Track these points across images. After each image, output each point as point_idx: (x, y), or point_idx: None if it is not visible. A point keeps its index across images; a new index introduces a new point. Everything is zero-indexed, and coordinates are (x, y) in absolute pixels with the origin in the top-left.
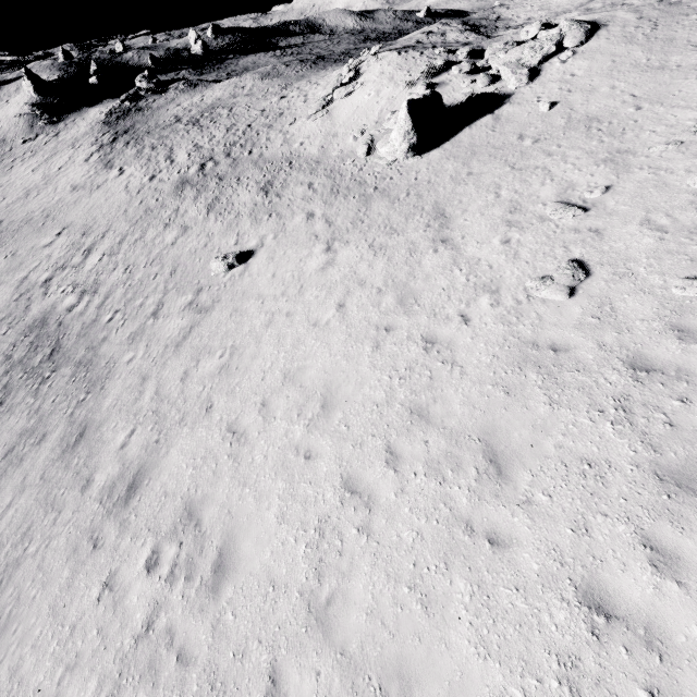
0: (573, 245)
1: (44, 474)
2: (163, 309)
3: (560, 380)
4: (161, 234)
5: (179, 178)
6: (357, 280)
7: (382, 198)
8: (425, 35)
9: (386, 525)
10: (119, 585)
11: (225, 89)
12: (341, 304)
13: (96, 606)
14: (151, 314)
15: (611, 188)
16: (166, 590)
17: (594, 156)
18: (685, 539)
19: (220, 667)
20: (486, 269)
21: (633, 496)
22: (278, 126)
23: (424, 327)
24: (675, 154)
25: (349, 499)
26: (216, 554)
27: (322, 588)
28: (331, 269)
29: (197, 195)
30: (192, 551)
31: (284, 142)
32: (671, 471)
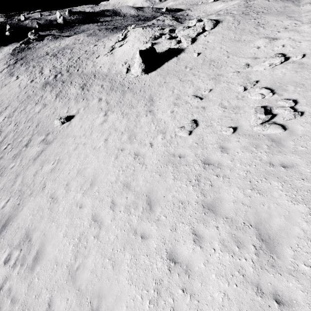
0: (195, 113)
1: None
2: (31, 143)
3: (179, 169)
4: (33, 108)
5: (44, 81)
6: (114, 128)
7: (130, 92)
8: (156, 21)
9: (105, 234)
10: None
11: (71, 40)
12: (106, 139)
13: None
14: (25, 145)
15: (212, 90)
16: (11, 271)
17: (209, 76)
18: (206, 230)
19: (28, 302)
20: (163, 123)
21: (193, 214)
22: (91, 59)
23: (135, 148)
24: (236, 76)
25: (93, 224)
26: (35, 253)
27: (76, 263)
28: (105, 123)
29: (52, 89)
30: (25, 253)
31: (93, 66)
32: (207, 203)
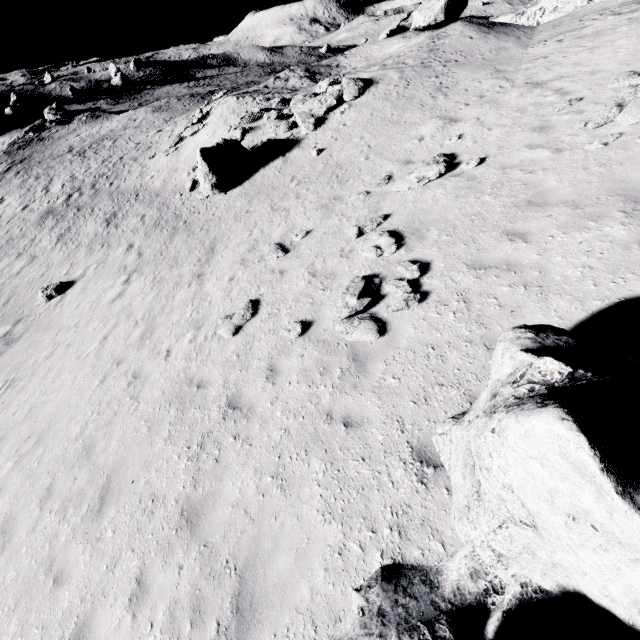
0: (263, 285)
1: None
2: None
3: (185, 416)
4: (12, 264)
5: (46, 208)
6: (128, 312)
7: (184, 232)
8: (273, 80)
9: (3, 566)
10: None
11: (120, 121)
12: (106, 336)
13: None
14: None
15: (311, 233)
16: None
17: (320, 201)
18: (161, 573)
19: None
20: (206, 305)
21: (159, 531)
22: (141, 160)
23: (140, 361)
24: (361, 203)
25: None
26: None
27: None
28: (118, 301)
29: (55, 225)
30: None
31: (140, 175)
32: (192, 506)
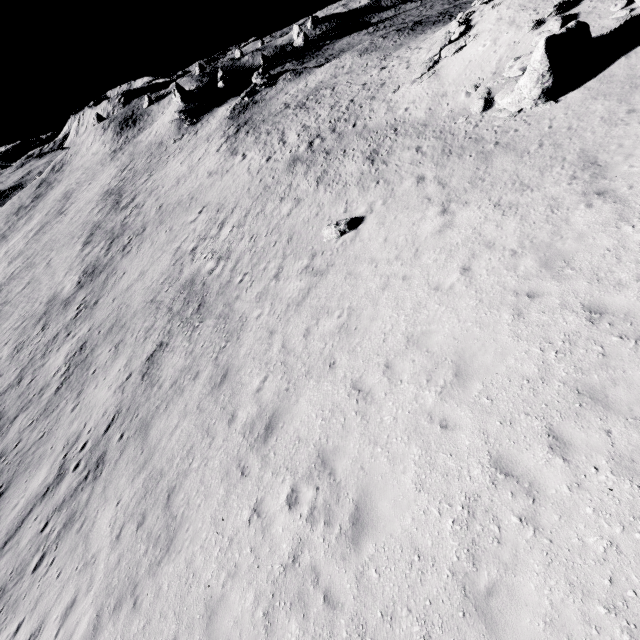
0: None
1: (199, 405)
2: (283, 273)
3: None
4: (278, 207)
5: (290, 156)
6: (483, 242)
7: (506, 153)
8: None
9: (559, 522)
10: (265, 513)
11: (327, 72)
12: (465, 267)
13: (247, 526)
14: (273, 276)
15: None
16: (307, 529)
17: None
18: None
19: (368, 622)
20: None
21: None
22: (380, 97)
23: (584, 294)
24: None
25: (502, 481)
26: (352, 507)
27: (479, 574)
28: (450, 231)
29: (307, 170)
30: (328, 498)
31: (388, 110)
32: None
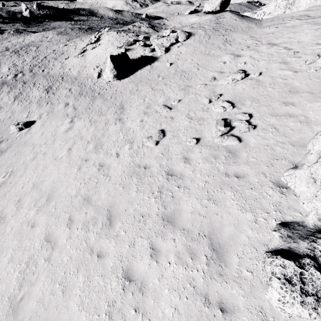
0: (163, 123)
1: None
2: None
3: (143, 181)
4: None
5: (1, 80)
6: (80, 137)
7: (100, 98)
8: (132, 26)
9: (58, 255)
10: None
11: (37, 37)
12: (70, 148)
13: None
14: None
15: (181, 101)
16: None
17: (179, 87)
18: (164, 243)
19: None
20: (131, 133)
21: (153, 228)
22: (59, 59)
23: (101, 159)
24: (203, 88)
25: (45, 245)
26: None
27: (20, 293)
28: (70, 131)
29: (10, 90)
30: None
31: (61, 67)
32: (167, 216)
